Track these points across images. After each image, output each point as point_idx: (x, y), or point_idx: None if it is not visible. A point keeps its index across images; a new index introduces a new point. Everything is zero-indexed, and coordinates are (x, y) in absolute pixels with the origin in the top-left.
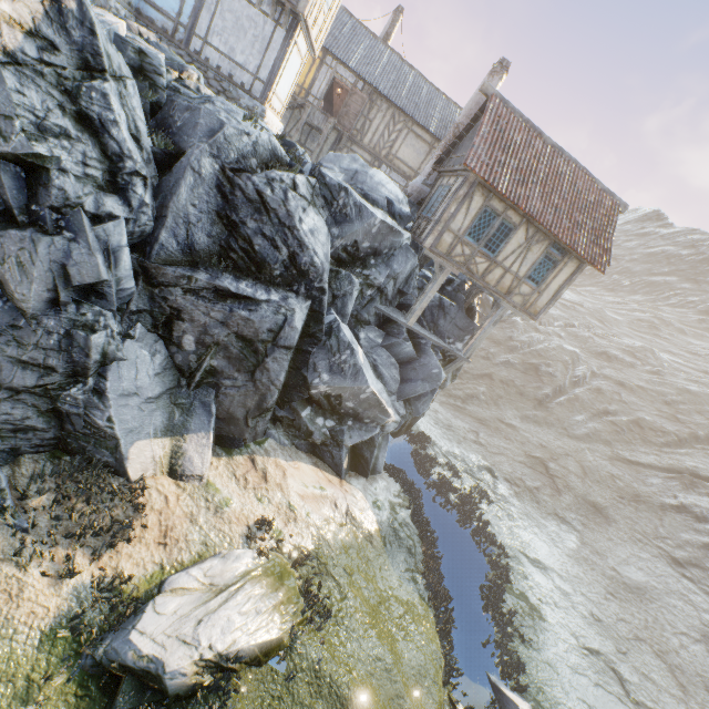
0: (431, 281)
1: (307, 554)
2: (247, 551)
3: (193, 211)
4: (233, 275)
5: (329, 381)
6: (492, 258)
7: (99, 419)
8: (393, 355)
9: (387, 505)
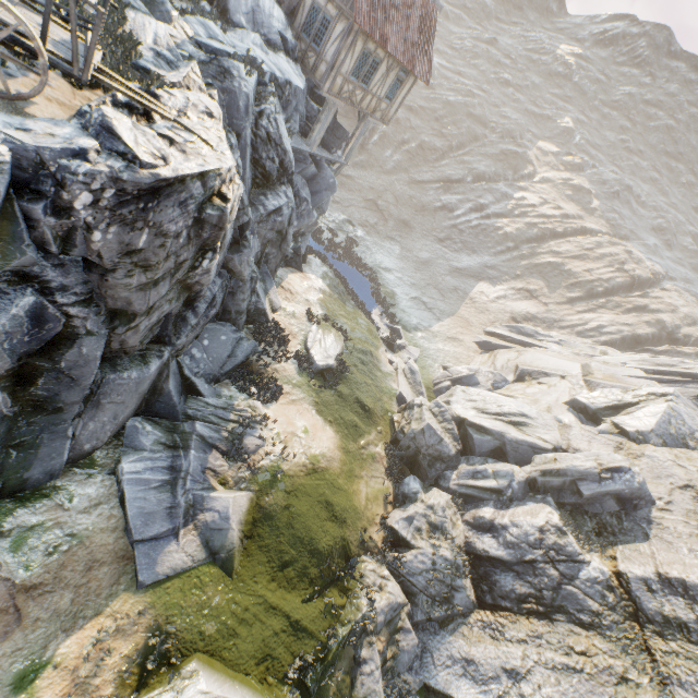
0: (324, 112)
1: (326, 316)
2: (314, 326)
3: (248, 171)
4: (262, 195)
5: (297, 225)
6: (366, 89)
7: (260, 306)
8: (303, 177)
9: (325, 276)
